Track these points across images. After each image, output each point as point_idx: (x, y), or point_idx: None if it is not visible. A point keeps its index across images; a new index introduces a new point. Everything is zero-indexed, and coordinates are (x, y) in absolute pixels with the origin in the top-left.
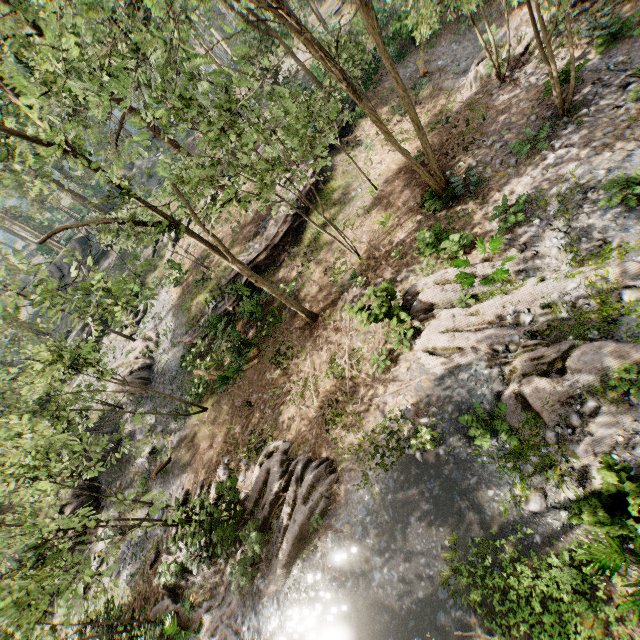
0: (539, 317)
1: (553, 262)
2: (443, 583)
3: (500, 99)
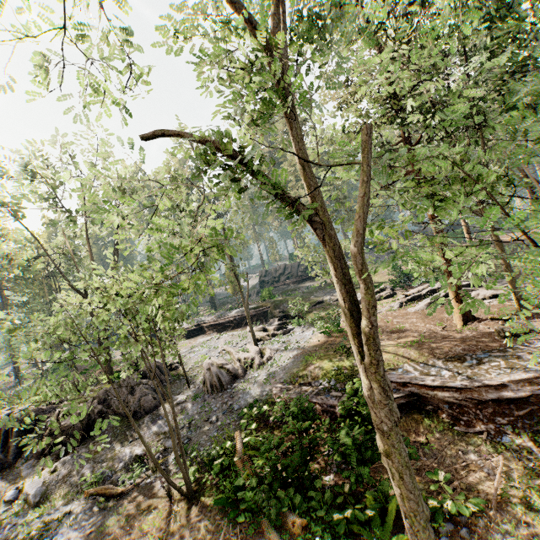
0: None
1: None
2: None
3: None
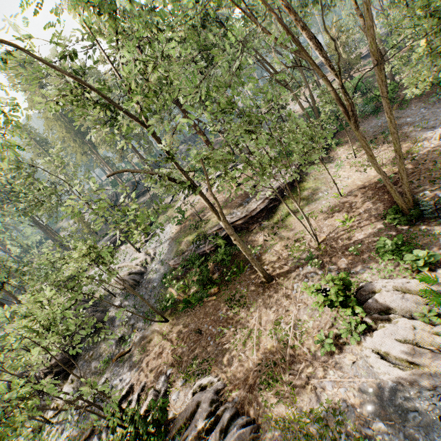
0: None
1: None
2: None
3: None
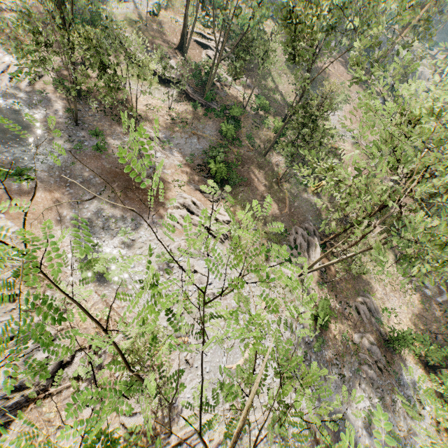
0: None
1: (13, 91)
2: None
3: (122, 129)
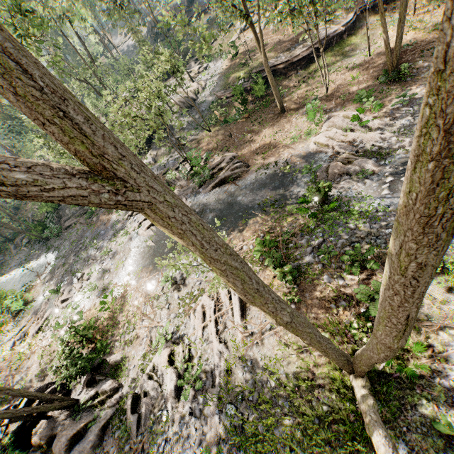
0: (365, 147)
1: (395, 130)
2: (258, 204)
3: None
